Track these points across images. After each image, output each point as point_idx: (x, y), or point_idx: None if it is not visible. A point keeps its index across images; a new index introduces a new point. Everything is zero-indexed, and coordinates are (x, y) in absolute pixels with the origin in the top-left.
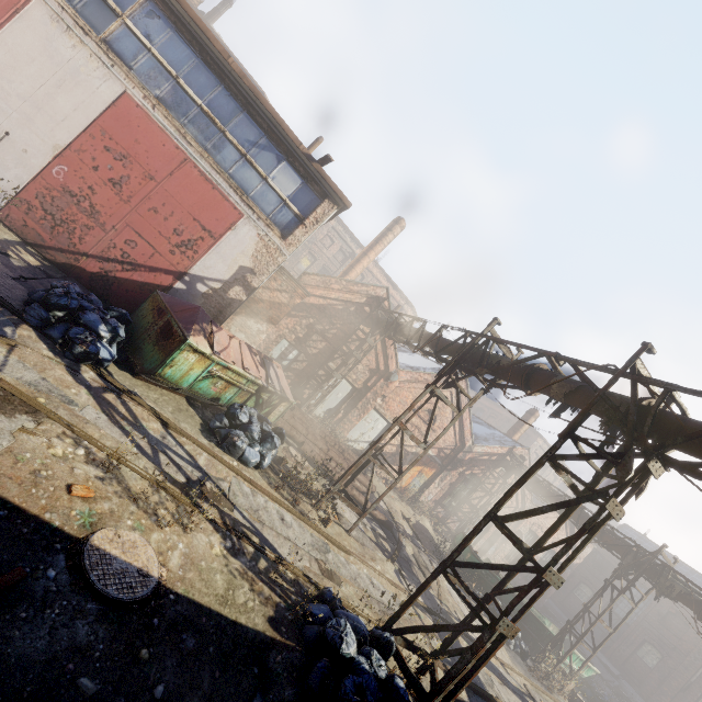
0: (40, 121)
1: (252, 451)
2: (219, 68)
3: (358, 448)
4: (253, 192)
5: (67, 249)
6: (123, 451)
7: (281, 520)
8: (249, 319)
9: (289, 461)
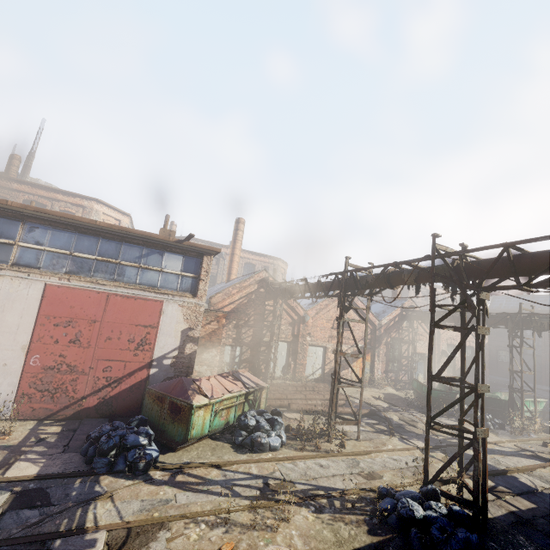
0: (3, 340)
1: (273, 438)
2: (93, 230)
3: (316, 376)
4: (159, 283)
5: (69, 404)
6: (218, 505)
7: (321, 467)
8: (202, 354)
9: (290, 424)
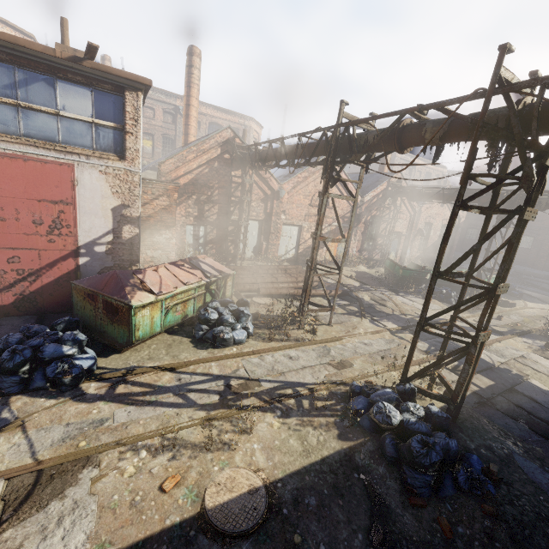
0: None
1: (238, 332)
2: None
3: (290, 257)
4: (60, 136)
5: None
6: (166, 421)
7: (290, 359)
8: (153, 237)
9: (260, 309)
